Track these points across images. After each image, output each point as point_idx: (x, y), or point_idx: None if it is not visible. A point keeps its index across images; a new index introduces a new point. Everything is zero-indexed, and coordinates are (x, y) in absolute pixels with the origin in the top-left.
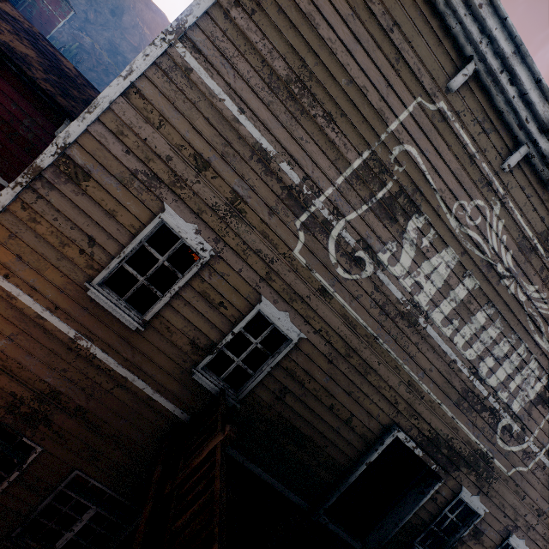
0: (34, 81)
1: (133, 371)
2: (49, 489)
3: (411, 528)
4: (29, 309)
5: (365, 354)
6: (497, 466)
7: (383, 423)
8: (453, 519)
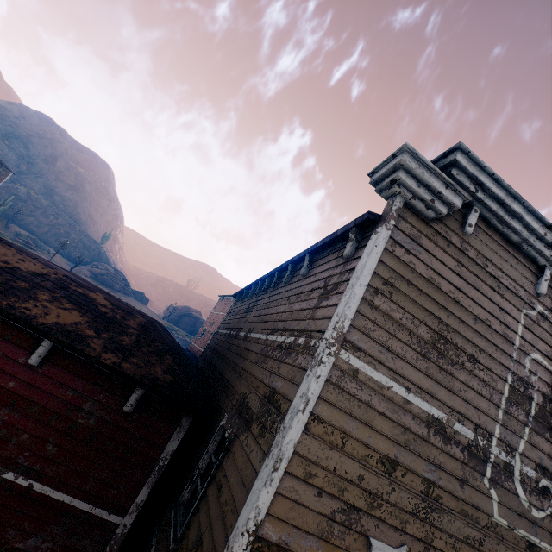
0: (99, 360)
1: None
2: None
3: None
4: None
5: None
6: None
7: None
8: None
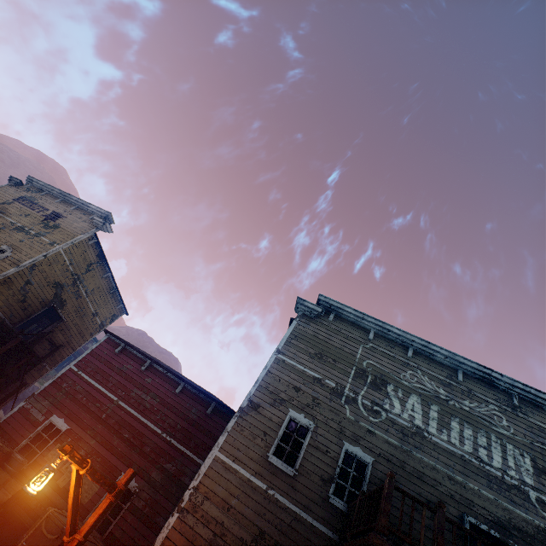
0: (200, 390)
1: (298, 506)
2: None
3: None
4: (244, 476)
5: (411, 463)
6: None
7: (454, 514)
8: None
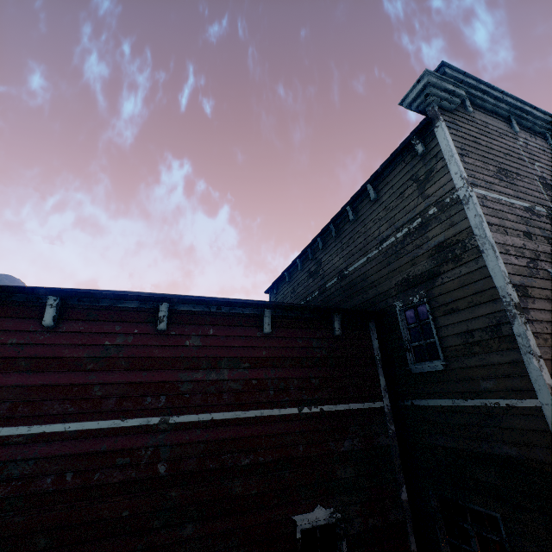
0: (306, 307)
1: None
2: None
3: None
4: None
5: None
6: None
7: None
8: None
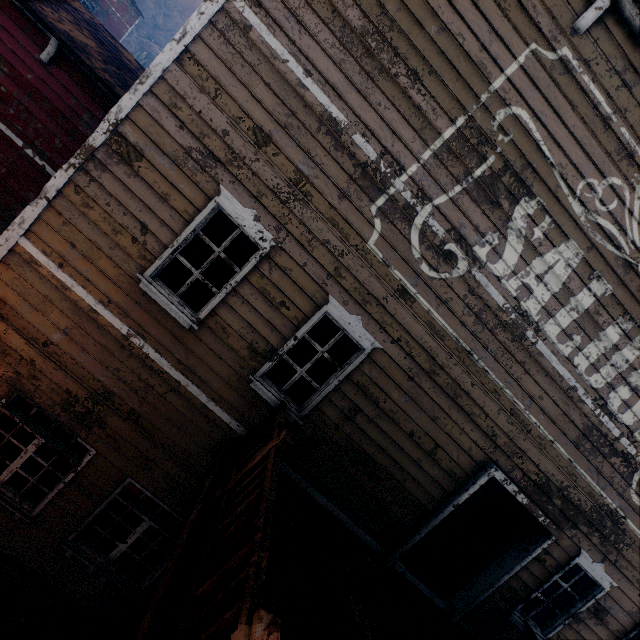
0: (93, 70)
1: (187, 375)
2: (103, 495)
3: (510, 593)
4: (83, 301)
5: (455, 372)
6: (630, 529)
7: (476, 459)
8: (567, 589)
